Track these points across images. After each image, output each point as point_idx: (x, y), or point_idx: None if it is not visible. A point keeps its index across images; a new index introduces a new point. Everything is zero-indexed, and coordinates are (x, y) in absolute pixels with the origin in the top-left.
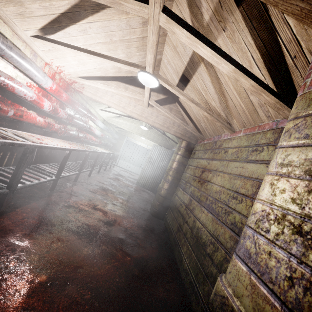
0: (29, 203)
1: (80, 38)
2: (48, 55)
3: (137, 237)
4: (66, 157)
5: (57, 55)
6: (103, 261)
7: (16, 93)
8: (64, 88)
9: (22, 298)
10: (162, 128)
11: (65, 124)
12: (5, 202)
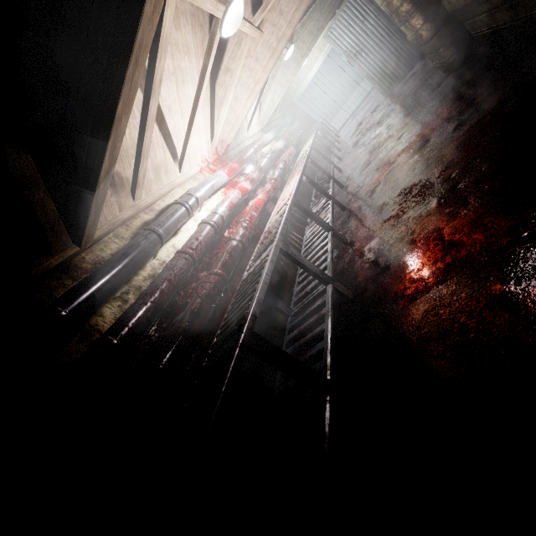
0: (350, 226)
1: (175, 118)
2: (193, 165)
3: (470, 102)
4: (310, 182)
5: (192, 156)
6: (463, 152)
7: (235, 203)
8: (224, 166)
9: (438, 218)
10: (304, 5)
11: (265, 180)
12: (341, 238)
